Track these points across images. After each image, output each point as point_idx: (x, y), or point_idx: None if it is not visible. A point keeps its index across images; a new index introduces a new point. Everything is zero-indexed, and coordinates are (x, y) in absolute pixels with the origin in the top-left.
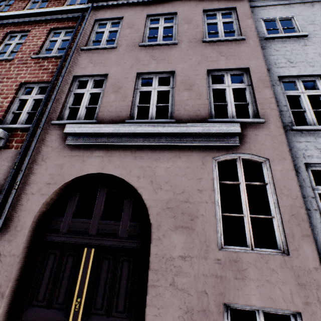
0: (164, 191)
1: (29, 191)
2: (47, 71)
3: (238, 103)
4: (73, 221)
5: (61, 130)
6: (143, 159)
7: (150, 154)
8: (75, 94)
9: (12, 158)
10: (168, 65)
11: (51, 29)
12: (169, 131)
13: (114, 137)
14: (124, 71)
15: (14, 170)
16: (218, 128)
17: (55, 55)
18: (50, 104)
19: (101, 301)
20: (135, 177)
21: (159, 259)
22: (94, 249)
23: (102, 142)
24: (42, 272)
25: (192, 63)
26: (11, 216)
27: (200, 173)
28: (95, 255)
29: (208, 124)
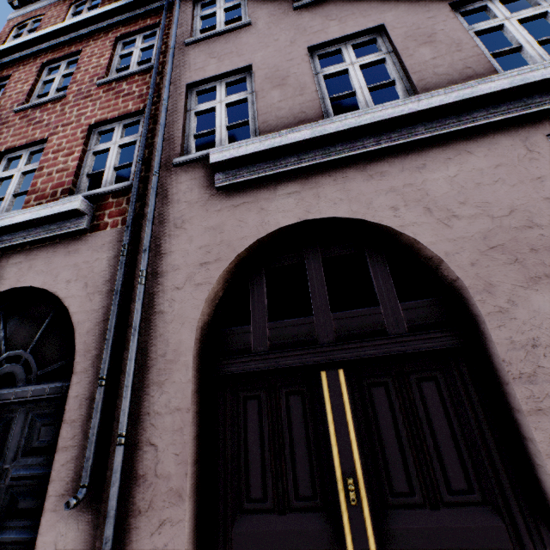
0: (465, 219)
1: (168, 285)
2: (132, 96)
3: (546, 38)
4: (273, 328)
5: (195, 171)
6: (389, 175)
7: (400, 163)
8: (198, 115)
9: (111, 244)
10: (364, 20)
11: (117, 39)
12: (435, 104)
13: (312, 152)
14: (280, 52)
15: (124, 258)
16: (545, 70)
17: (138, 69)
18: (161, 133)
19: (403, 475)
20: (387, 210)
21: (525, 350)
22: (343, 370)
23: (290, 165)
24: (242, 438)
25: (414, 4)
26: (148, 338)
27: (534, 169)
28: (349, 381)
29: (517, 70)
